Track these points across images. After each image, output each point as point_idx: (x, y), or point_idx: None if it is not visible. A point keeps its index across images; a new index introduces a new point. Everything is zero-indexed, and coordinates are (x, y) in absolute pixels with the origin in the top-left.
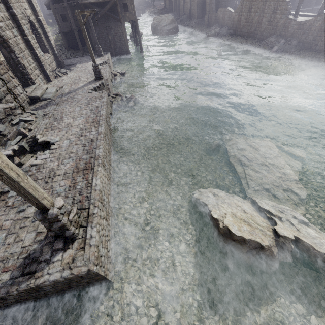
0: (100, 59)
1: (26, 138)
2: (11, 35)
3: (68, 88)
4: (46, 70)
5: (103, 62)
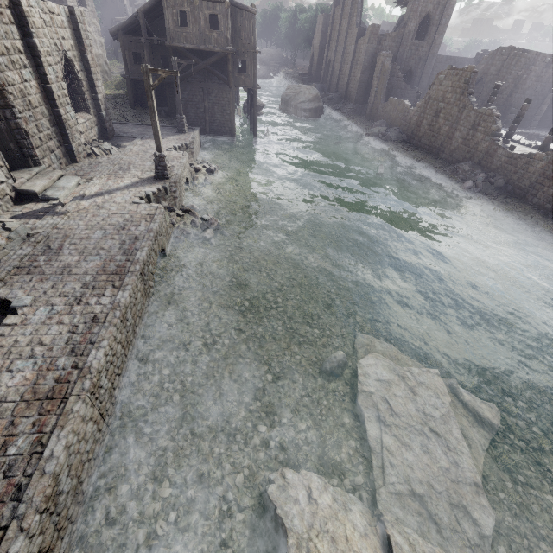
0: (179, 137)
1: None
2: (17, 78)
3: (100, 183)
4: (73, 143)
5: (182, 144)
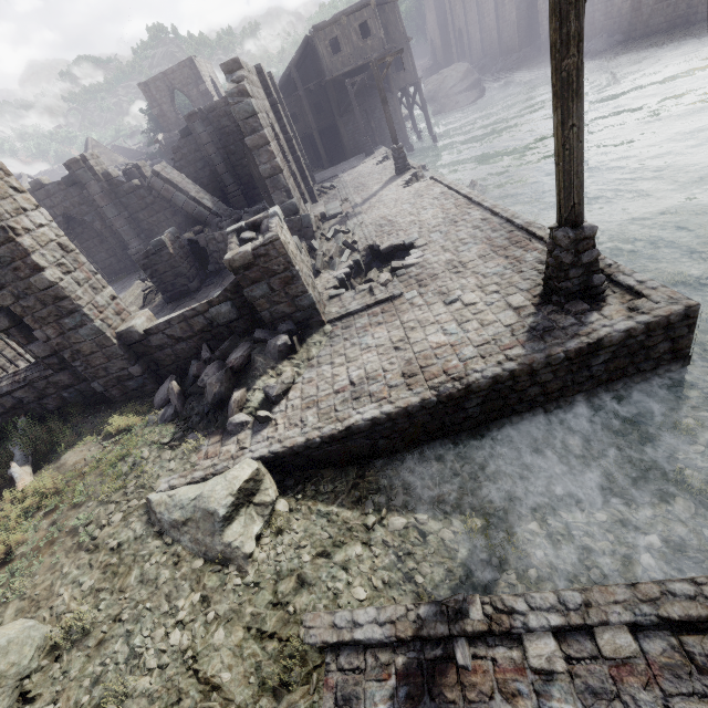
0: (372, 157)
1: (356, 253)
2: (278, 131)
3: (356, 197)
4: (311, 185)
5: (383, 157)
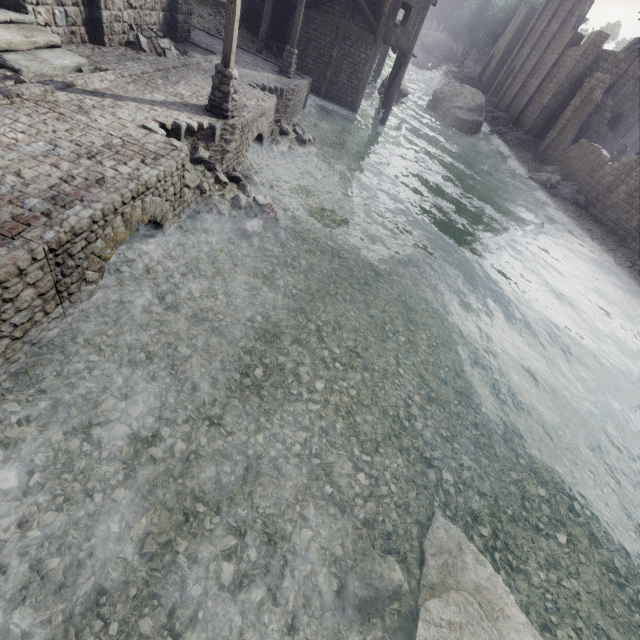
0: (277, 78)
1: None
2: None
3: (115, 81)
4: (105, 9)
5: (276, 87)
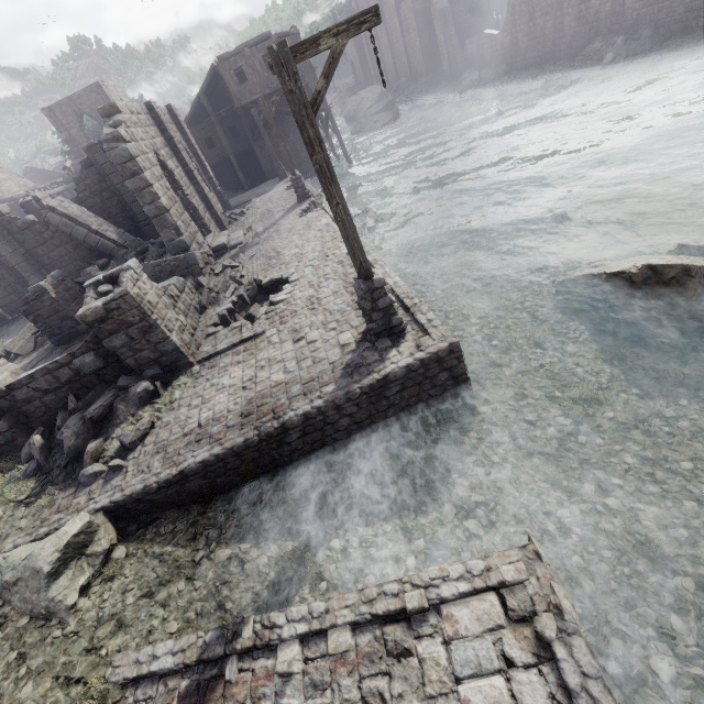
0: (285, 181)
1: (242, 288)
2: (174, 166)
3: (260, 225)
4: (218, 213)
5: None
